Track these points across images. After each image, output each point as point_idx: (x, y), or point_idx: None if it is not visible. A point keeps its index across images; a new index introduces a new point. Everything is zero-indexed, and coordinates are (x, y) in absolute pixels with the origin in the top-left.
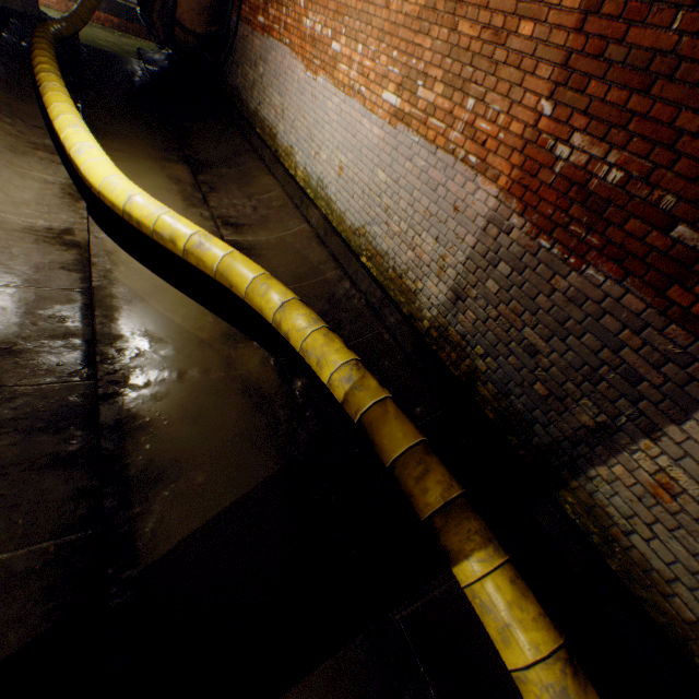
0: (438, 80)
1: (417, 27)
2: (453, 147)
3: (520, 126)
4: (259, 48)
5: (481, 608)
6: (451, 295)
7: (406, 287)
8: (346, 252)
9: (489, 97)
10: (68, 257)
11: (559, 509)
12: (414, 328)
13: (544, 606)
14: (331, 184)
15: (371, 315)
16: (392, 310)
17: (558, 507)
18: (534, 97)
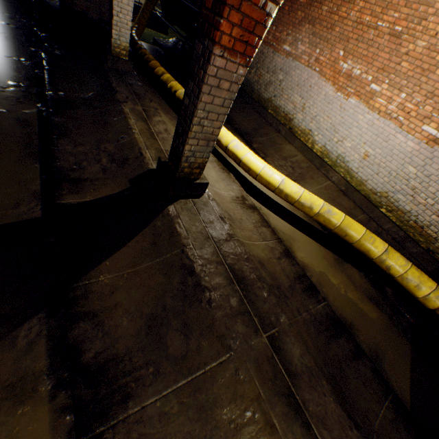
0: None
1: None
2: None
3: None
4: (280, 64)
5: None
6: None
7: (426, 234)
8: (369, 204)
9: None
10: (257, 216)
11: None
12: (432, 257)
13: None
14: (353, 161)
15: (398, 245)
16: (415, 245)
17: None
18: None
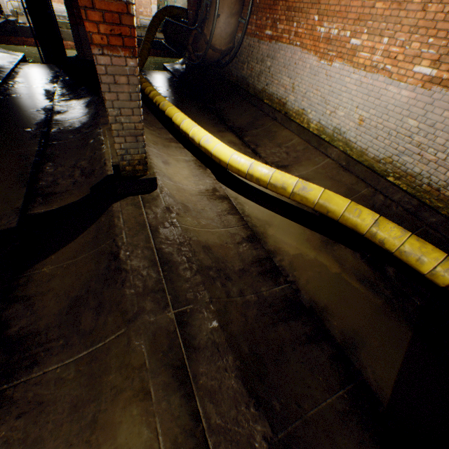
0: None
1: None
2: None
3: None
4: (266, 50)
5: None
6: None
7: (445, 197)
8: (373, 175)
9: None
10: (225, 206)
11: None
12: None
13: None
14: (349, 130)
15: (411, 217)
16: (432, 213)
17: None
18: None
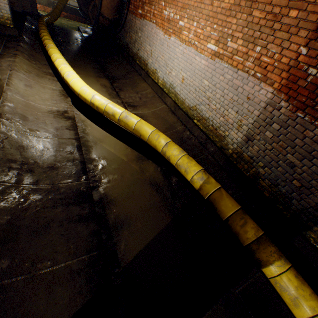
0: (239, 38)
1: (228, 14)
2: (247, 69)
3: (287, 59)
4: (138, 24)
5: (280, 288)
6: (245, 138)
7: (219, 134)
8: (186, 118)
9: (269, 46)
10: (68, 123)
11: (307, 240)
12: (223, 153)
13: (312, 288)
14: (177, 86)
15: (201, 147)
16: (212, 145)
17: (306, 239)
18: (296, 46)
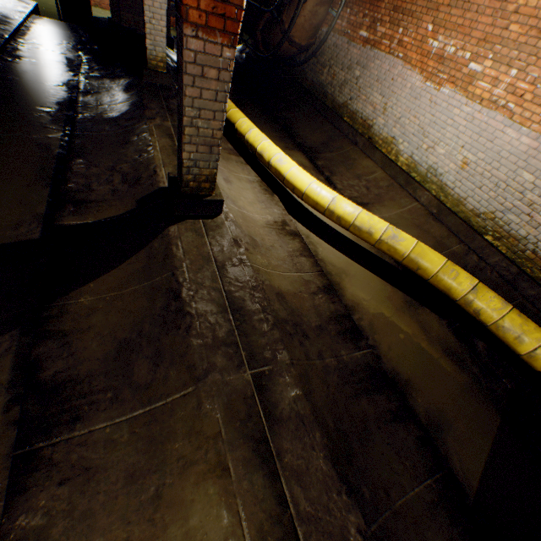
0: None
1: None
2: None
3: None
4: (356, 56)
5: None
6: None
7: None
8: (468, 231)
9: None
10: (297, 244)
11: None
12: None
13: None
14: (448, 173)
15: (507, 286)
16: (532, 285)
17: None
18: None
